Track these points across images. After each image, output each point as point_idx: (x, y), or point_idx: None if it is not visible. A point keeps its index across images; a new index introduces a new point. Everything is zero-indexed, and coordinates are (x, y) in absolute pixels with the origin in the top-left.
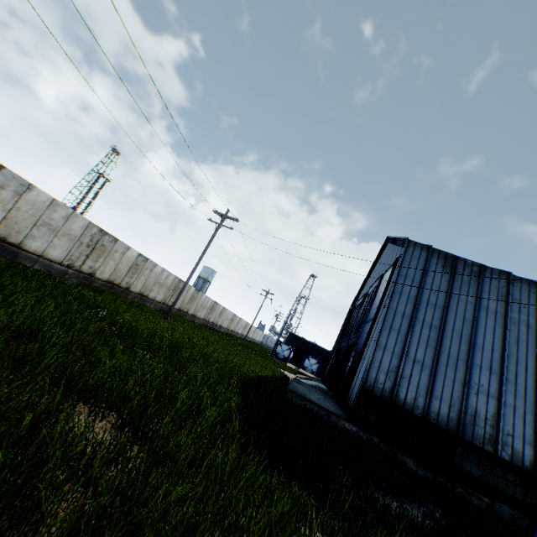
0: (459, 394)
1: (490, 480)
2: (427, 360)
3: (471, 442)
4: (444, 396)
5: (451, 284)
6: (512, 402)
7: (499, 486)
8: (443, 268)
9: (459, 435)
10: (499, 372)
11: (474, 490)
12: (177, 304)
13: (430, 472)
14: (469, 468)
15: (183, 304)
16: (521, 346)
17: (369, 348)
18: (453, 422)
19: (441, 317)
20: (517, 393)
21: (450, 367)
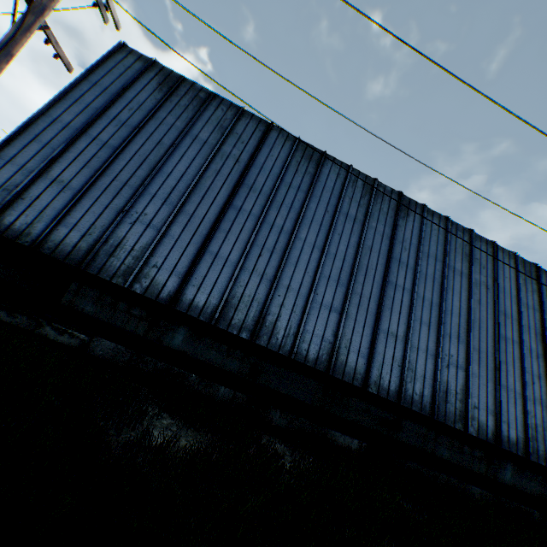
0: (107, 223)
1: (109, 318)
2: (78, 181)
3: (88, 272)
4: (82, 223)
5: (162, 105)
6: (179, 233)
7: (120, 323)
8: (159, 87)
9: (82, 267)
10: (178, 203)
11: (70, 328)
12: None
13: (8, 312)
14: (84, 306)
15: None
16: (220, 179)
17: None
18: (81, 253)
19: (127, 137)
20: (190, 224)
21: (109, 193)
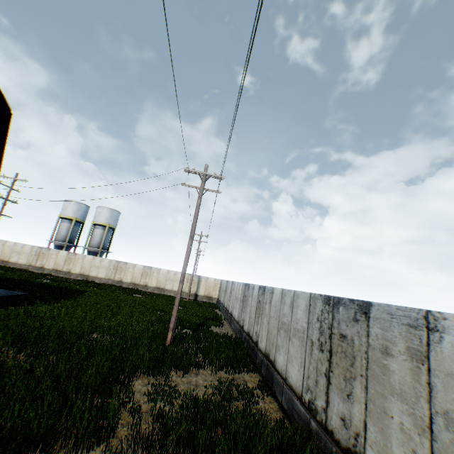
0: None
1: None
2: None
3: None
4: None
5: None
6: None
7: None
8: None
9: None
10: None
11: None
12: None
13: None
14: None
15: None
16: None
17: None
18: None
19: None
20: None
21: None
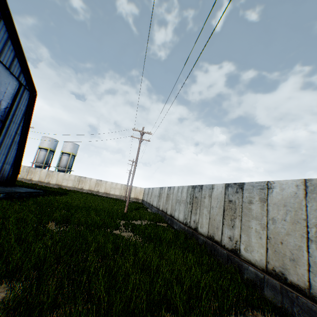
0: None
1: None
2: None
3: None
4: None
5: None
6: None
7: None
8: None
9: None
10: None
11: None
12: (203, 225)
13: None
14: None
15: (215, 226)
16: None
17: (4, 148)
18: None
19: None
20: None
21: None
